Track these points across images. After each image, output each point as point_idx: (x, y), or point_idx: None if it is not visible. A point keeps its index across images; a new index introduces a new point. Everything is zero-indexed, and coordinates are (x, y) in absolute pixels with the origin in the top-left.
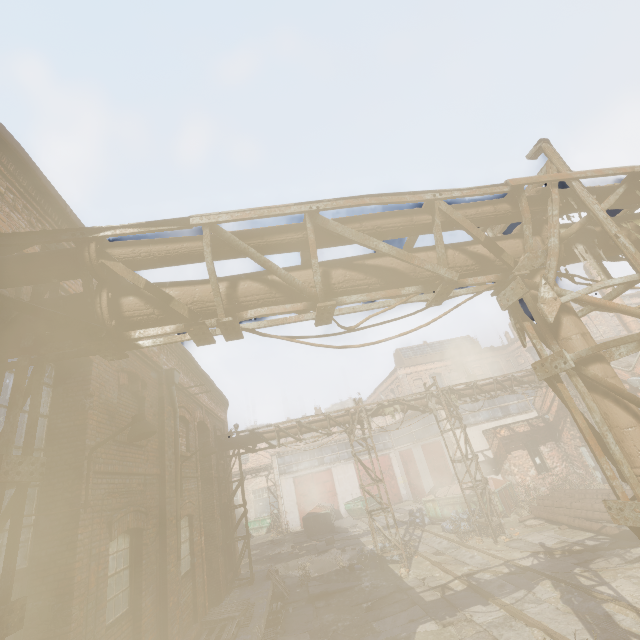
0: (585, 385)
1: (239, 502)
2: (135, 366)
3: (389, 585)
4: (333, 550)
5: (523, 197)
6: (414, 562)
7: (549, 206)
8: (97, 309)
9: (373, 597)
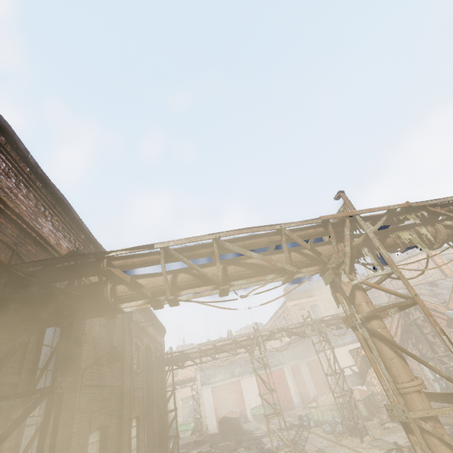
0: (370, 332)
1: (170, 408)
2: None
3: None
4: (241, 449)
5: (329, 225)
6: None
7: (345, 229)
8: (105, 293)
9: None
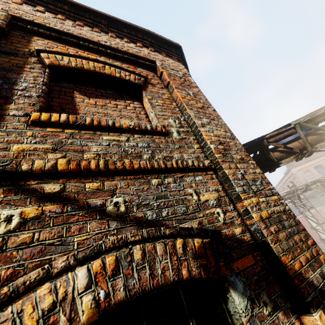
0: None
1: None
2: None
3: None
4: None
5: None
6: None
7: None
8: (271, 157)
9: None
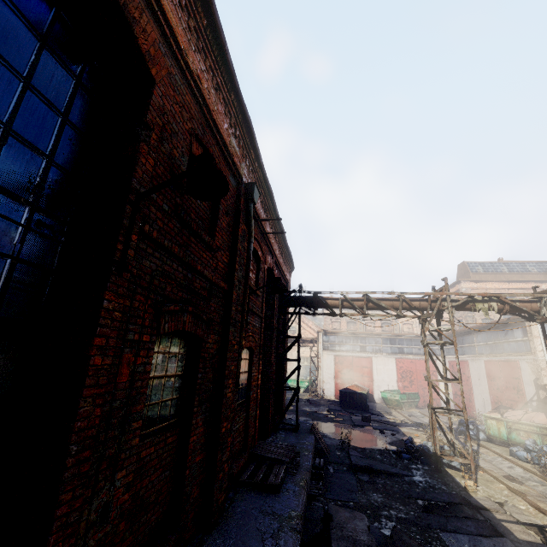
0: None
1: None
2: (213, 151)
3: (450, 492)
4: (369, 428)
5: None
6: (480, 478)
7: None
8: None
9: (431, 497)
